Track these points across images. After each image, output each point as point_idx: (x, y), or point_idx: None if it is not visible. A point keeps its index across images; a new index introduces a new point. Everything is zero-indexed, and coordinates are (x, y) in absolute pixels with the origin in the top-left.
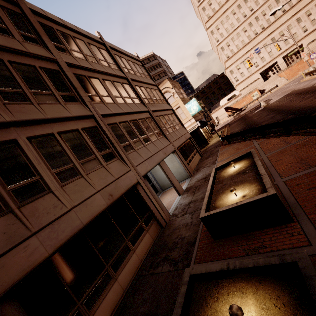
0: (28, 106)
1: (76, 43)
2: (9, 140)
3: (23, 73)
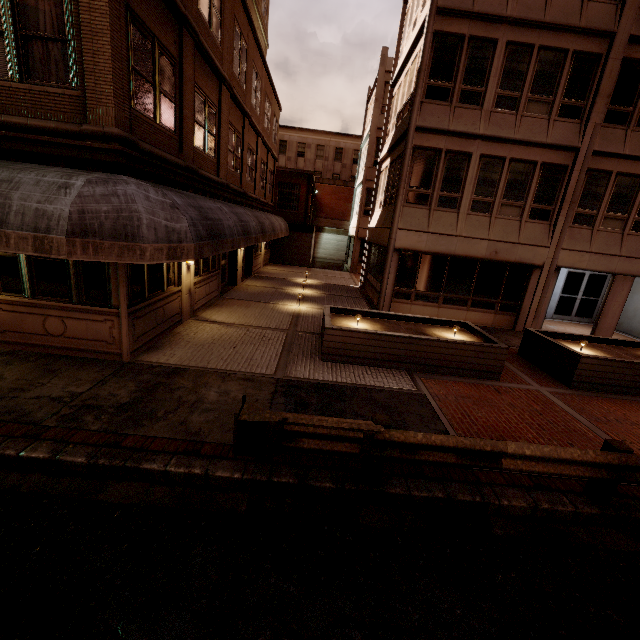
0: (509, 118)
1: None
2: (467, 153)
3: (542, 66)
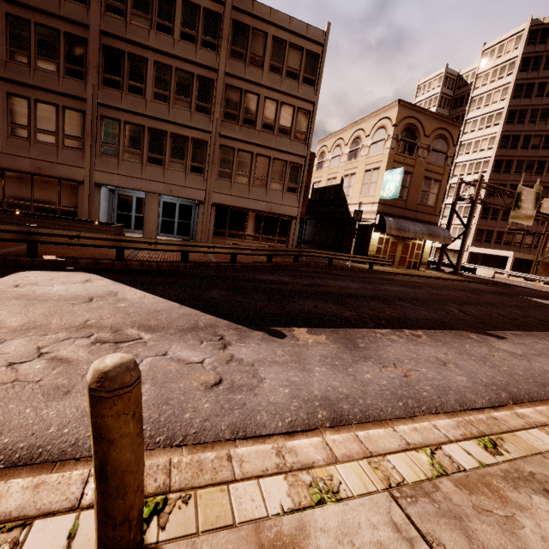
0: (24, 69)
1: (155, 1)
2: None
3: (42, 37)
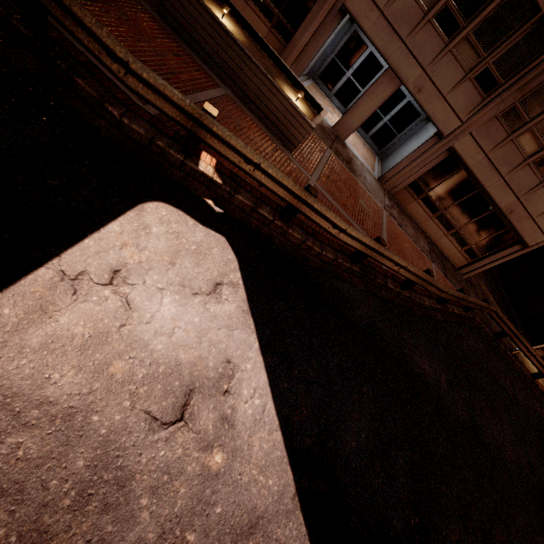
0: None
1: None
2: None
3: None
